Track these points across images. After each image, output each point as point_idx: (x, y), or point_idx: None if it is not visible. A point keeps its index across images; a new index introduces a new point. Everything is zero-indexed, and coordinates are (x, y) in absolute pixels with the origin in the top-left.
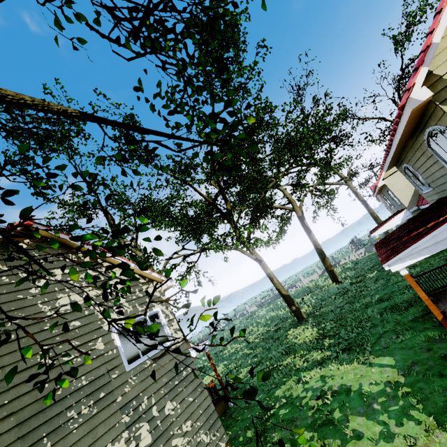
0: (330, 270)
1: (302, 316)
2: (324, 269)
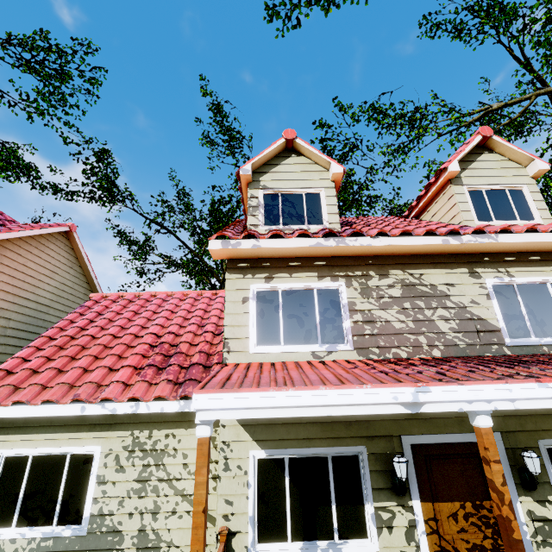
0: None
1: None
2: None
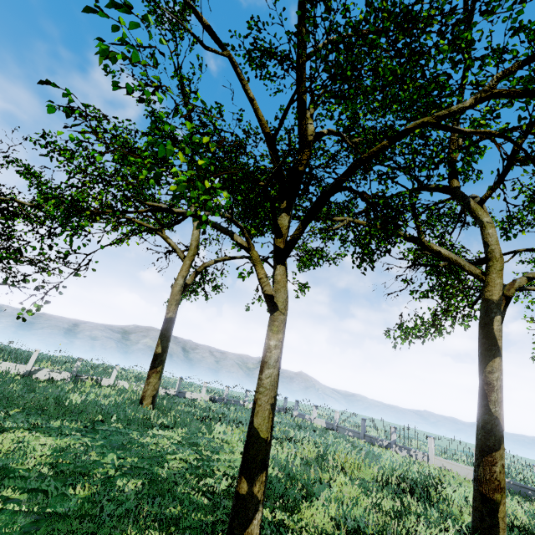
0: (487, 496)
1: (244, 534)
2: None
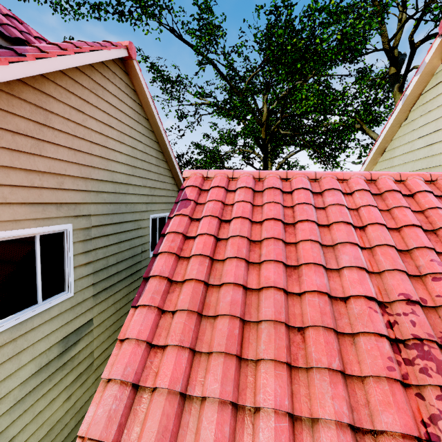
0: None
1: None
2: None
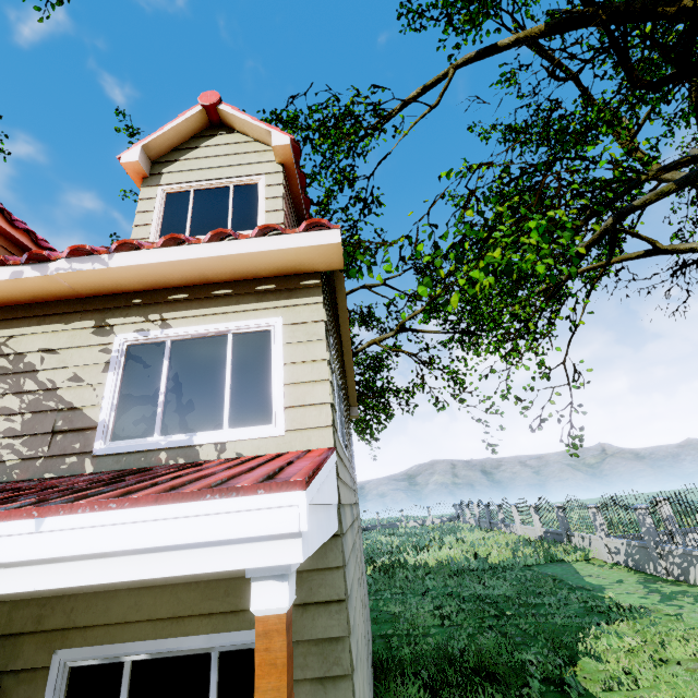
0: None
1: None
2: (545, 530)
